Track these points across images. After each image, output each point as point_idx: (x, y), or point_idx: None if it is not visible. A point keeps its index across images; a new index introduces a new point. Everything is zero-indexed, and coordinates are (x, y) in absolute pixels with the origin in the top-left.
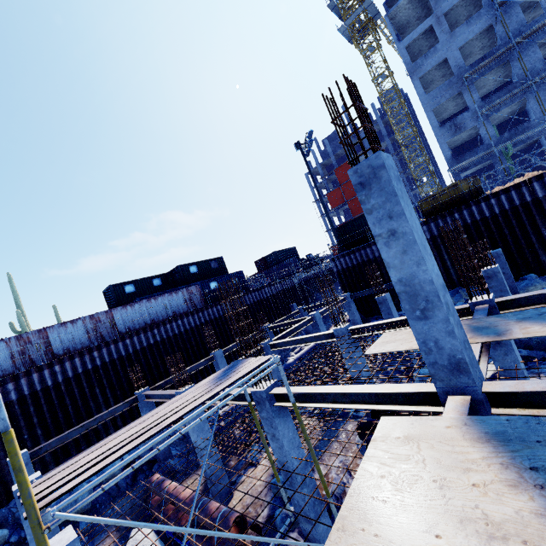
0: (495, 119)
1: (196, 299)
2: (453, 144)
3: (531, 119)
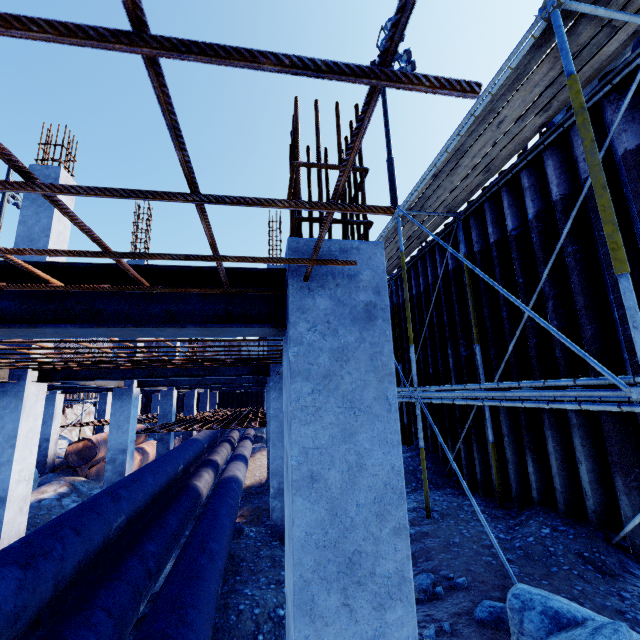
0: None
1: None
2: None
3: None
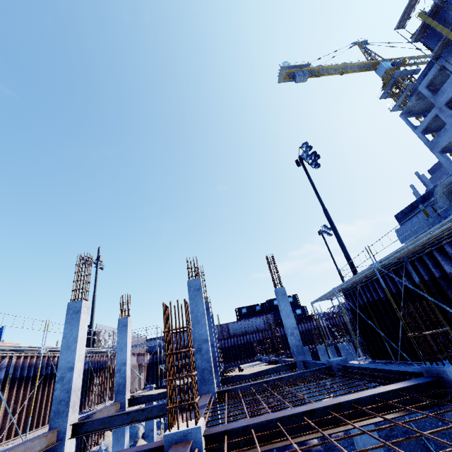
0: None
1: (271, 322)
2: None
3: None
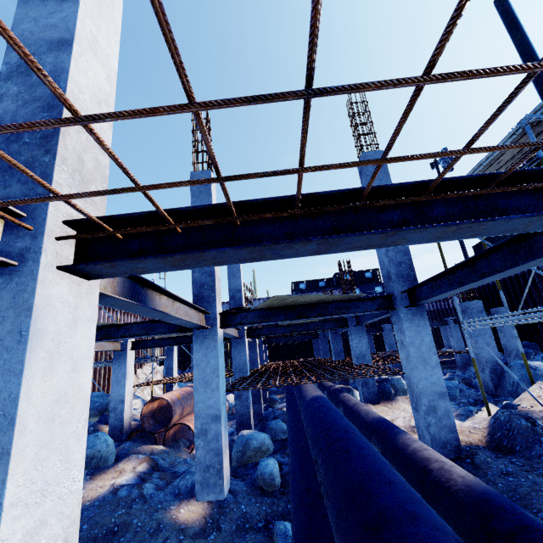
0: None
1: None
2: None
3: None
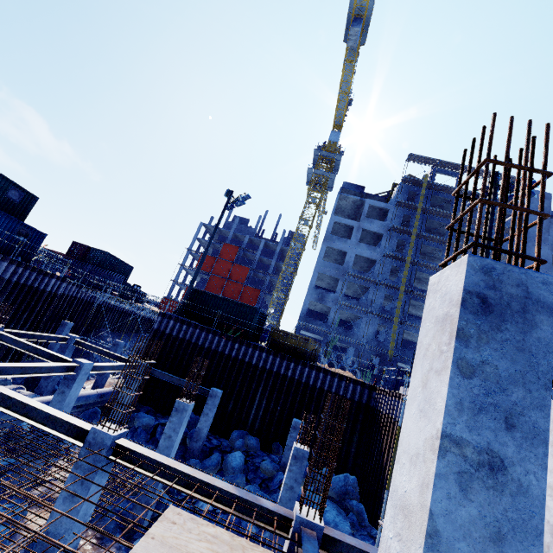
0: (340, 313)
1: None
2: (310, 305)
3: (353, 331)
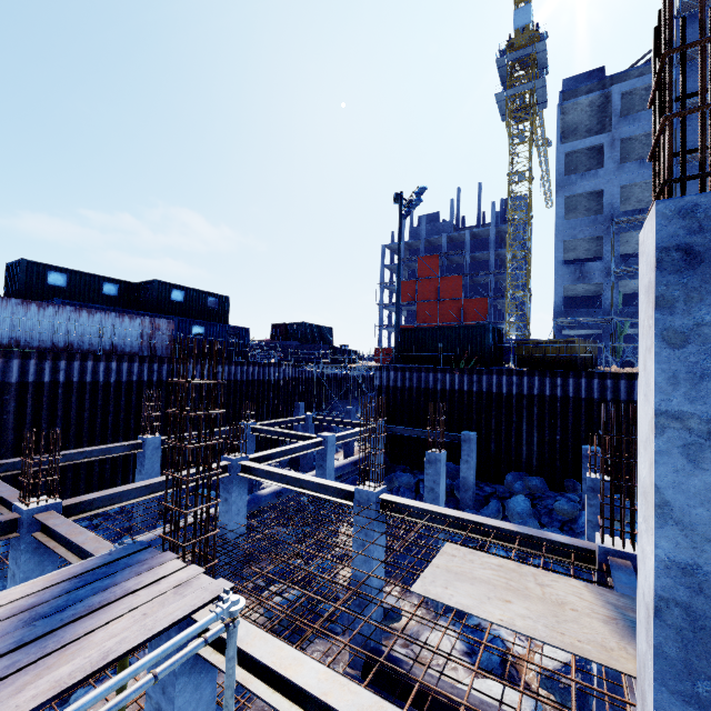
0: (621, 285)
1: (161, 340)
2: (566, 292)
3: None
